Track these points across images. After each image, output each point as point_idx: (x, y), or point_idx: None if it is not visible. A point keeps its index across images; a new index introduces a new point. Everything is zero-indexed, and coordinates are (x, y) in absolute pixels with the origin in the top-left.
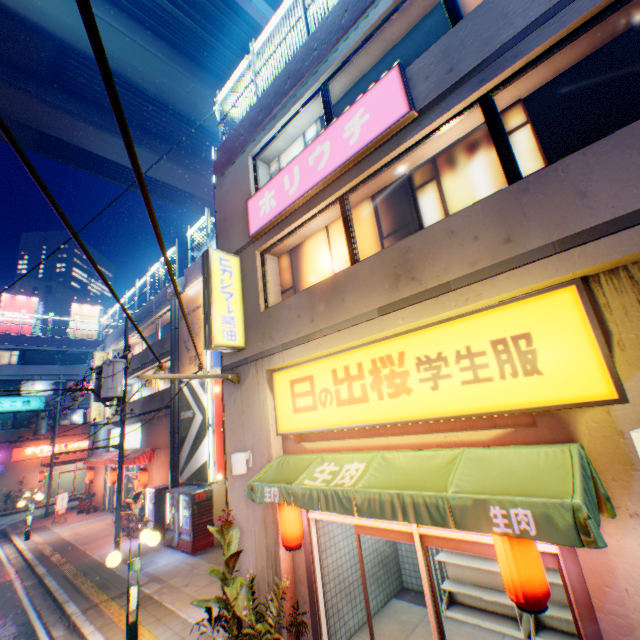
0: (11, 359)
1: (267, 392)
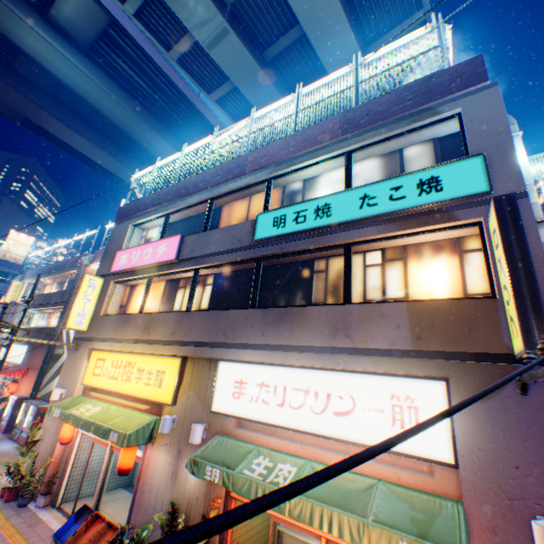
0: None
1: (86, 360)
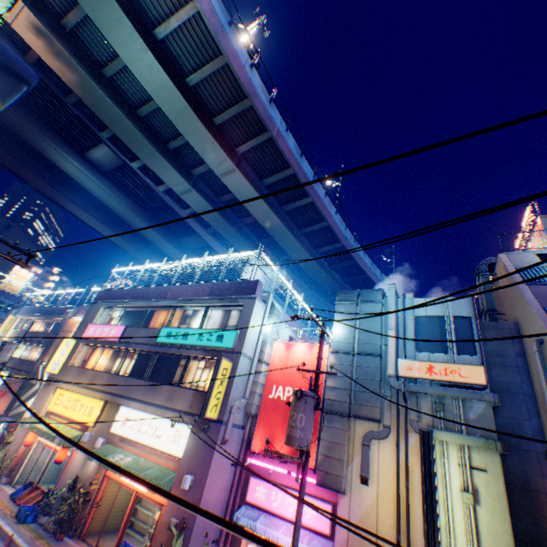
0: None
1: (53, 393)
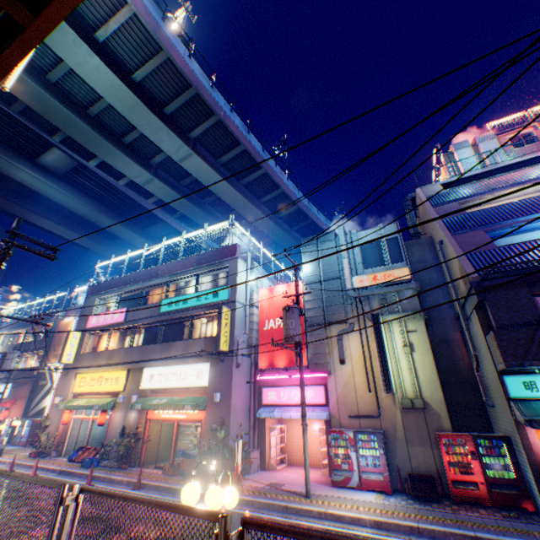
0: None
1: (74, 379)
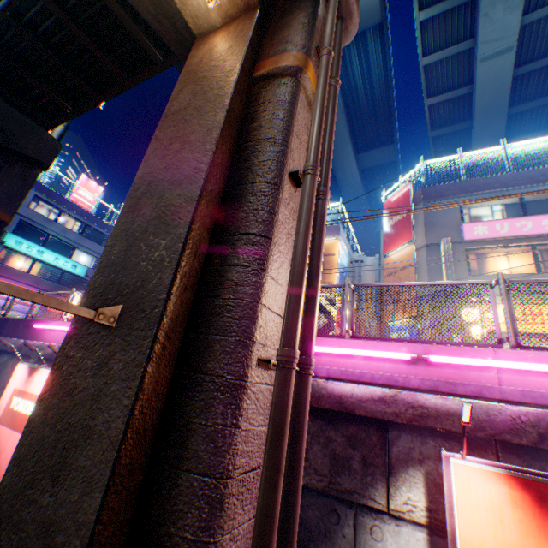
0: (74, 227)
1: None
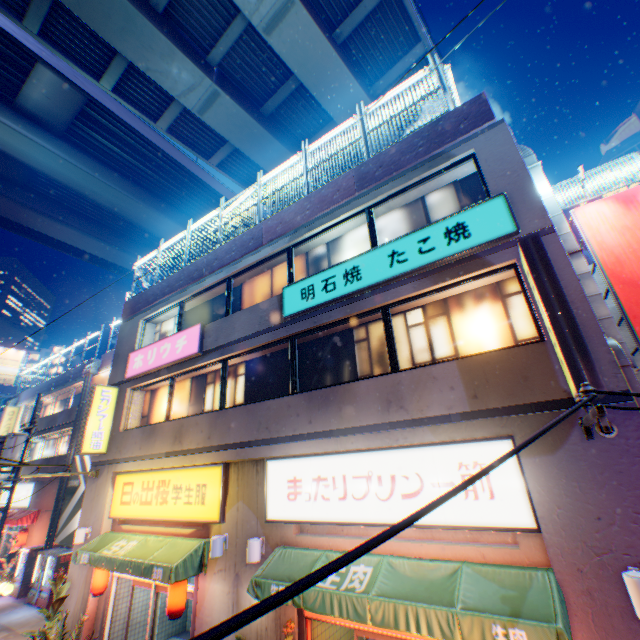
0: None
1: (110, 487)
